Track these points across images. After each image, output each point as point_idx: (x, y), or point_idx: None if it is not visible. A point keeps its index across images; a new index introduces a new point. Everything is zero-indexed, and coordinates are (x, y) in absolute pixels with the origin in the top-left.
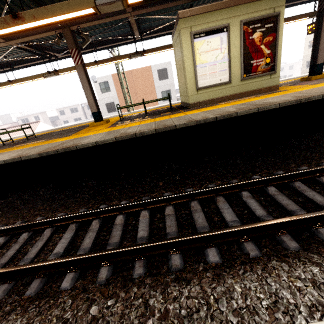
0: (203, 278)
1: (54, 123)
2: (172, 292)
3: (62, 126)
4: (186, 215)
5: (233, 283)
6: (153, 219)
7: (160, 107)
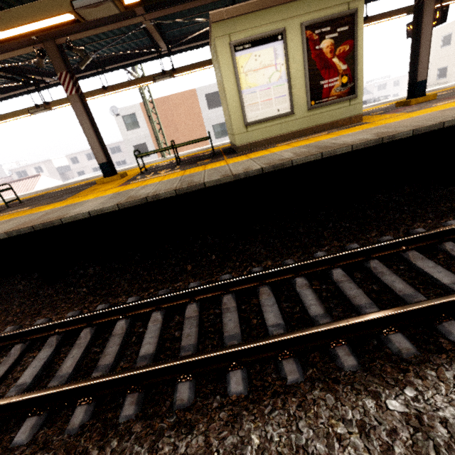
0: (214, 421)
1: (65, 176)
2: (163, 448)
3: (68, 182)
4: (215, 317)
5: (252, 429)
6: (168, 324)
7: (203, 150)
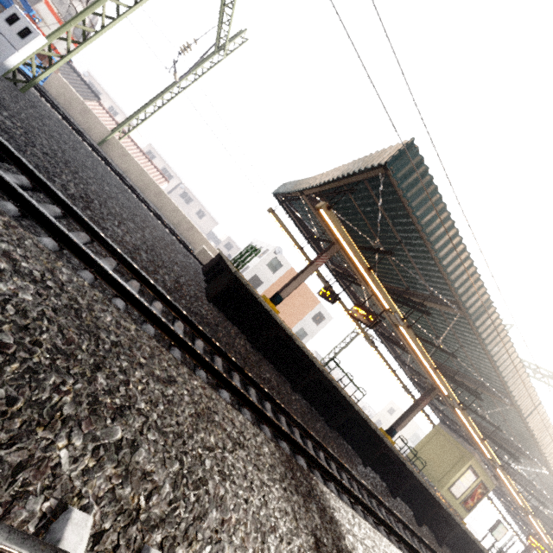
0: None
1: None
2: None
3: None
4: None
5: None
6: None
7: None
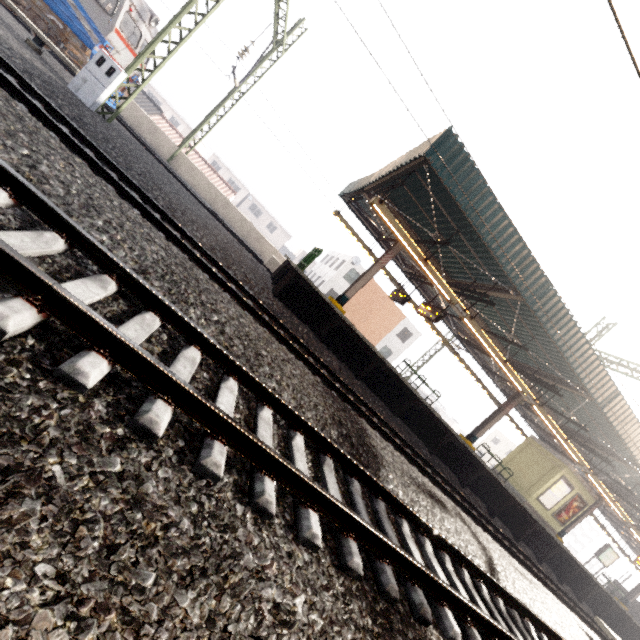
0: None
1: None
2: None
3: None
4: None
5: None
6: None
7: None
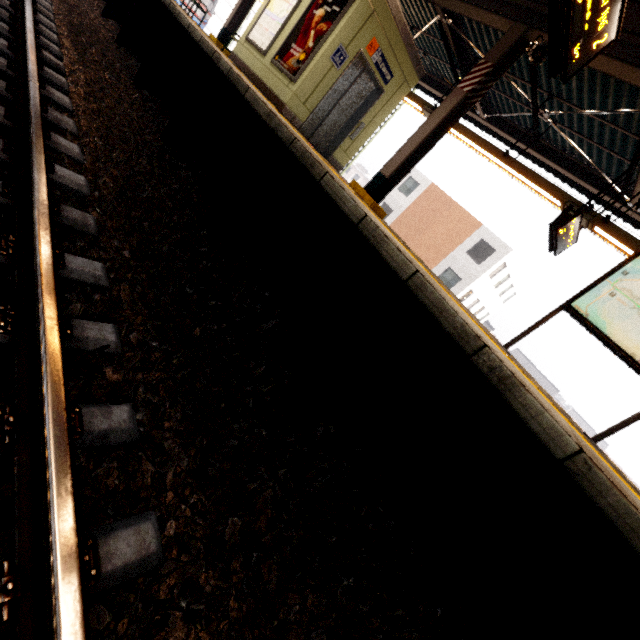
0: None
1: None
2: None
3: None
4: None
5: None
6: None
7: None
